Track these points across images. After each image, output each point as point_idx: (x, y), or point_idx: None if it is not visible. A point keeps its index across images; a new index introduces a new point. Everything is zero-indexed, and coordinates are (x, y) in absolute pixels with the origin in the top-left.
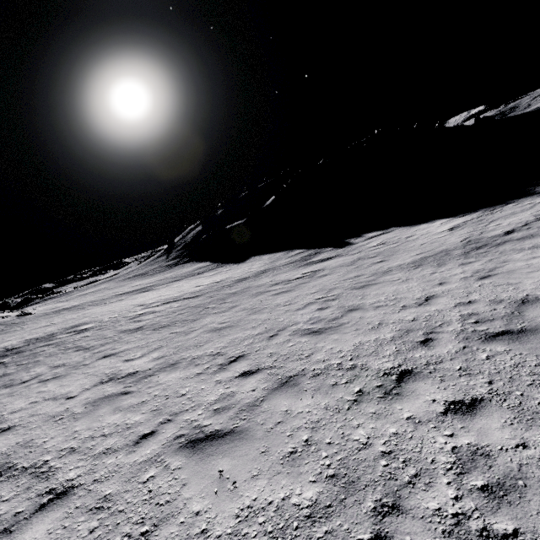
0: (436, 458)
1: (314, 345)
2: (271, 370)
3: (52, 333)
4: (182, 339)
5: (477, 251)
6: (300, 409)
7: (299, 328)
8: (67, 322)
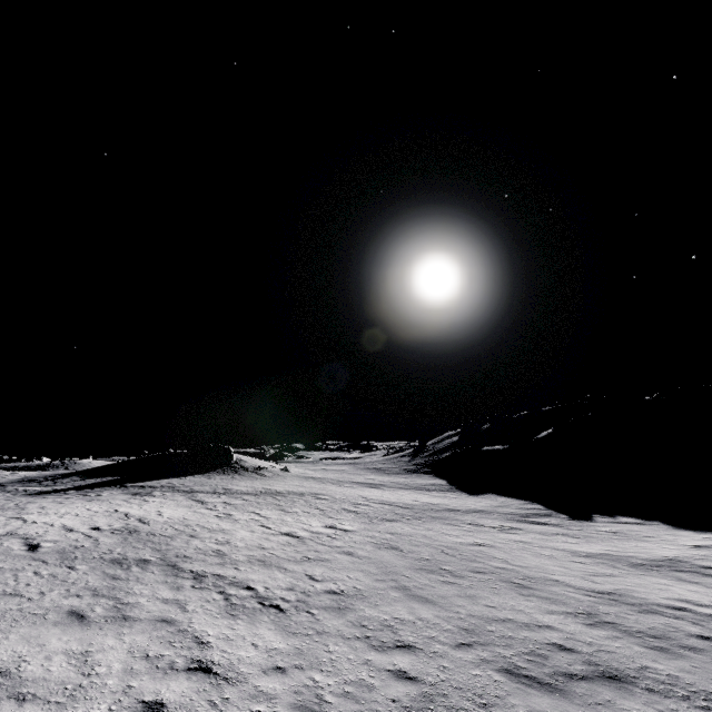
0: (419, 582)
1: (433, 554)
2: (401, 552)
3: (303, 492)
4: (374, 526)
5: (650, 567)
6: (396, 562)
7: (438, 547)
8: (312, 489)
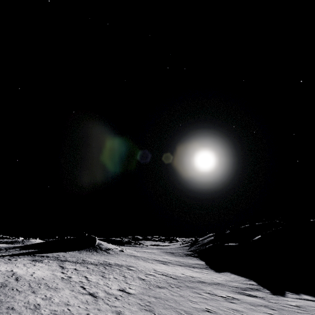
0: None
1: None
2: (153, 314)
3: (122, 265)
4: (148, 291)
5: None
6: None
7: (179, 311)
8: (129, 262)
